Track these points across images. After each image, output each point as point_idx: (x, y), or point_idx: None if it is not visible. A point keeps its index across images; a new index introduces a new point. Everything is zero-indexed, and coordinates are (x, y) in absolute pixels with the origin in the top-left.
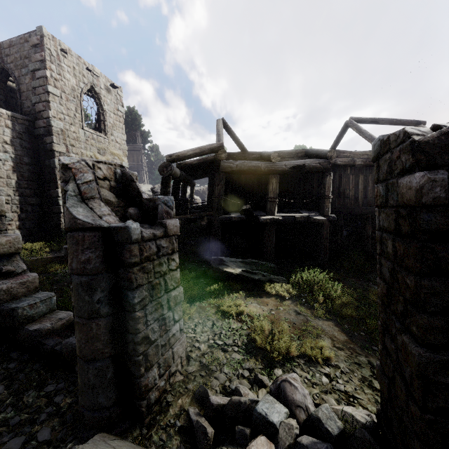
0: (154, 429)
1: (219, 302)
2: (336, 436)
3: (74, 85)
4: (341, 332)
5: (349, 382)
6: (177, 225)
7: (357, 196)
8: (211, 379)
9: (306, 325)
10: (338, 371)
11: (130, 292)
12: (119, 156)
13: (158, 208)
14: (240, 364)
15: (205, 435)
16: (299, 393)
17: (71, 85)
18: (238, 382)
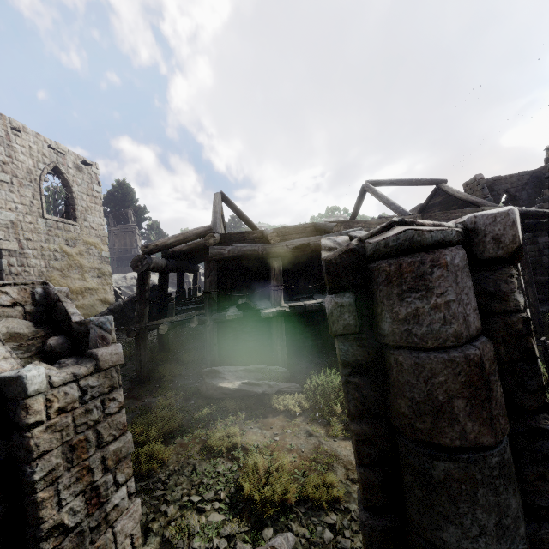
0: None
1: (208, 433)
2: None
3: (31, 167)
4: None
5: (358, 532)
6: (118, 352)
7: None
8: None
9: (316, 451)
10: (347, 517)
11: (27, 465)
12: (96, 244)
13: (89, 333)
14: (218, 529)
15: None
16: None
17: (27, 167)
18: None
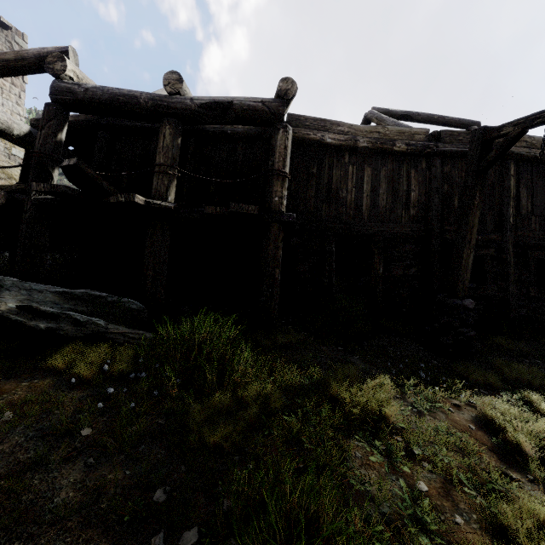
0: None
1: None
2: None
3: None
4: (103, 529)
5: None
6: None
7: (360, 202)
8: None
9: None
10: None
11: None
12: None
13: None
14: None
15: None
16: None
17: None
18: None
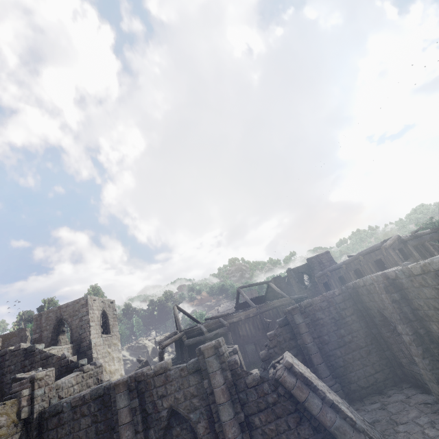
0: None
1: None
2: None
3: (98, 315)
4: None
5: None
6: None
7: (248, 334)
8: None
9: None
10: None
11: None
12: (117, 343)
13: None
14: None
15: None
16: None
17: (97, 315)
18: None
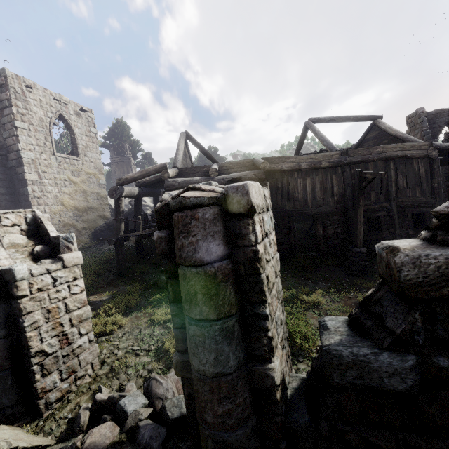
0: (49, 421)
1: (154, 311)
2: (174, 419)
3: (42, 116)
4: None
5: None
6: (78, 256)
7: (306, 198)
8: (114, 379)
9: None
10: None
11: (20, 318)
12: (95, 174)
13: (60, 244)
14: (144, 366)
15: (77, 423)
16: (163, 387)
17: (39, 116)
18: (134, 381)
